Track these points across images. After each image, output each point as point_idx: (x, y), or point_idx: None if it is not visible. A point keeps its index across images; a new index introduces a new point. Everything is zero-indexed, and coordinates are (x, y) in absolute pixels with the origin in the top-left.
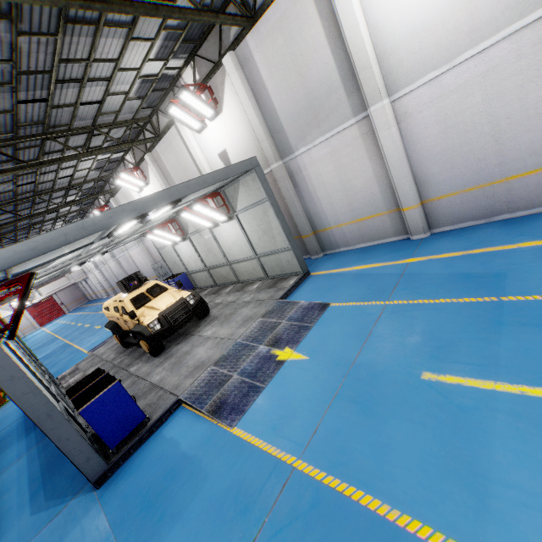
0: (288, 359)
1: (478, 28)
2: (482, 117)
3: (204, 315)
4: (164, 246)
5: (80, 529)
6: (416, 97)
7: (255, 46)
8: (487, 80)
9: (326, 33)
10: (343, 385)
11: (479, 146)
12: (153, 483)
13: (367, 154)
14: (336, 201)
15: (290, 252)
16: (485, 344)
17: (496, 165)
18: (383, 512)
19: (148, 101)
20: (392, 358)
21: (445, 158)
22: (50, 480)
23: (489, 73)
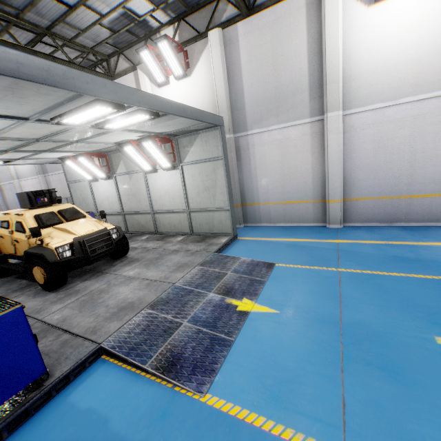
0: (252, 310)
1: (419, 84)
2: (405, 146)
3: (121, 255)
4: (79, 180)
5: None
6: (363, 117)
7: (243, 33)
8: (416, 122)
9: (308, 46)
10: (345, 345)
11: (398, 167)
12: None
13: (312, 150)
14: (272, 182)
15: (226, 213)
16: None
17: (406, 184)
18: None
19: (116, 39)
20: (385, 320)
21: (371, 169)
22: None
23: (419, 117)
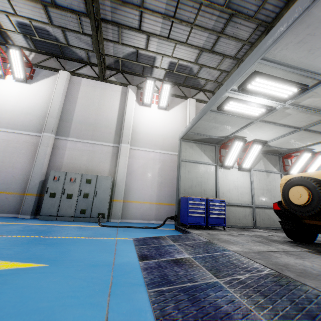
0: None
1: None
2: None
3: None
4: (202, 161)
5: None
6: None
7: None
8: None
9: None
10: None
11: None
12: None
13: None
14: None
15: None
16: None
17: None
18: None
19: None
20: None
21: None
22: None
23: None
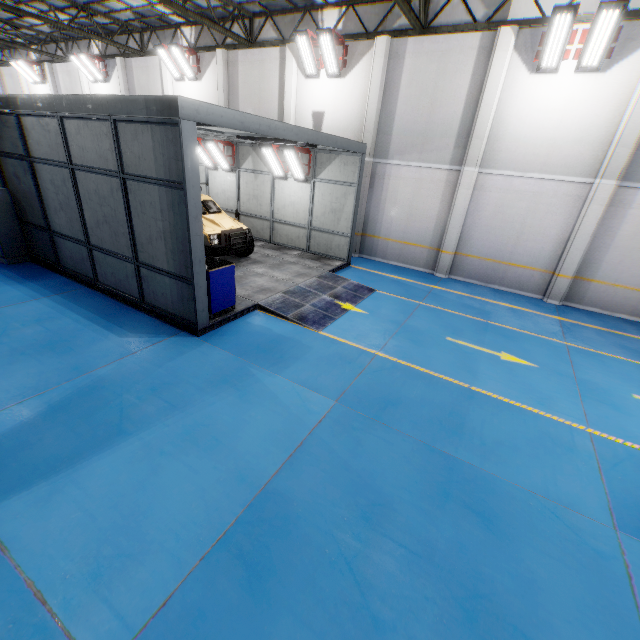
0: (351, 310)
1: (547, 164)
2: (519, 218)
3: (247, 254)
4: None
5: (201, 352)
6: (494, 180)
7: (412, 51)
8: (534, 198)
9: (469, 91)
10: (399, 331)
11: (508, 235)
12: (261, 343)
13: (442, 197)
14: (397, 219)
15: (346, 239)
16: (479, 335)
17: (509, 252)
18: (431, 373)
19: (271, 3)
20: (428, 328)
21: (486, 231)
22: (120, 322)
23: (538, 194)
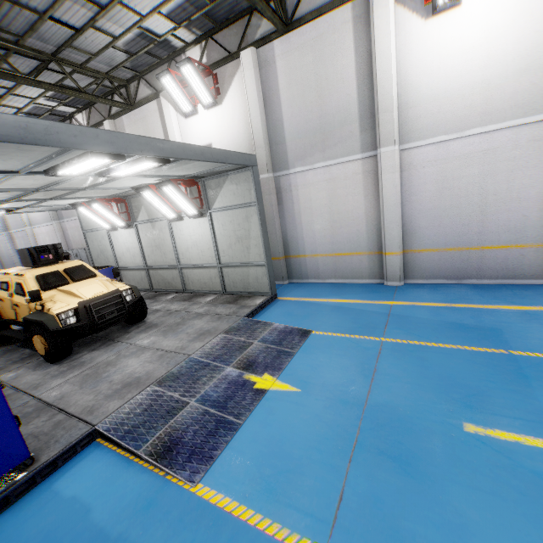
0: (270, 389)
1: (489, 112)
2: (475, 187)
3: (138, 319)
4: (96, 228)
5: None
6: (423, 153)
7: (281, 53)
8: (486, 158)
9: (357, 67)
10: (362, 431)
11: (467, 212)
12: None
13: (364, 192)
14: (319, 230)
15: (262, 268)
16: (521, 397)
17: (476, 233)
18: None
19: (135, 62)
20: (416, 402)
21: (435, 215)
22: None
23: (490, 152)
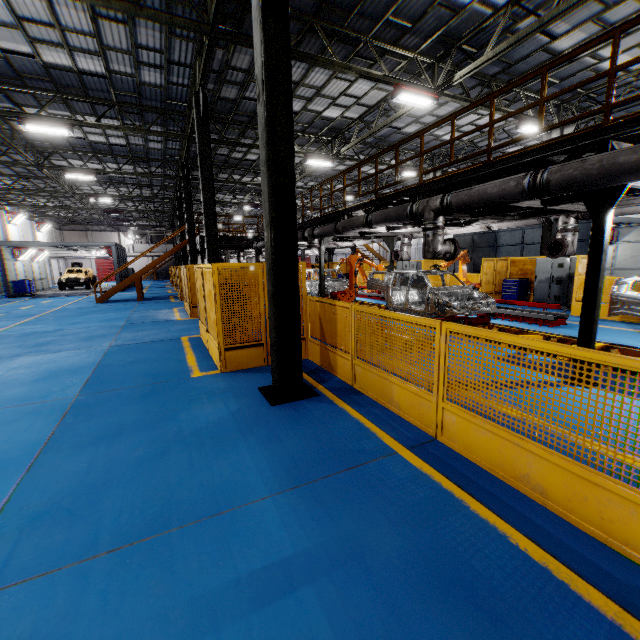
0: None
1: None
2: None
3: None
4: None
5: None
6: None
7: None
8: None
9: None
10: None
11: None
12: None
13: None
14: None
15: None
16: None
17: None
18: None
19: None
20: None
21: None
22: None
23: None
